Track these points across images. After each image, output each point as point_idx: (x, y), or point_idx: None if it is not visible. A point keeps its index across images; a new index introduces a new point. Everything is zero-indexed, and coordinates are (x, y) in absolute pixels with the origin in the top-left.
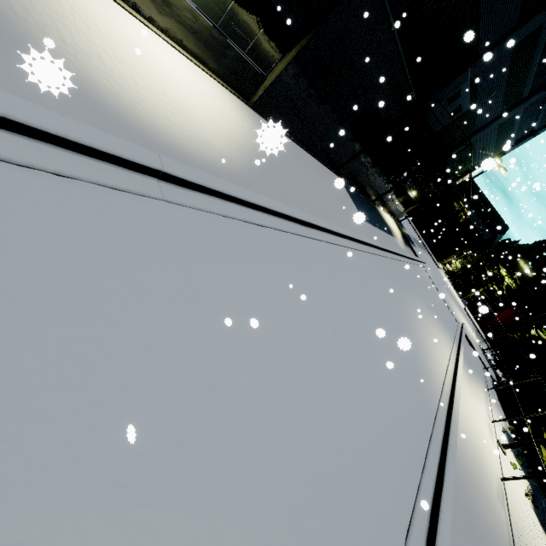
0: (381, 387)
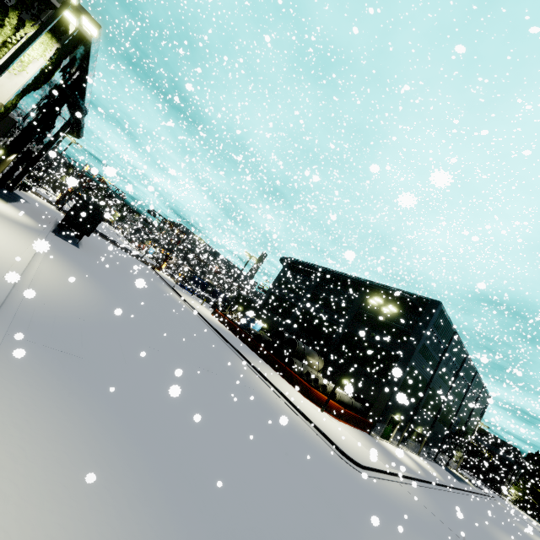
0: (521, 535)
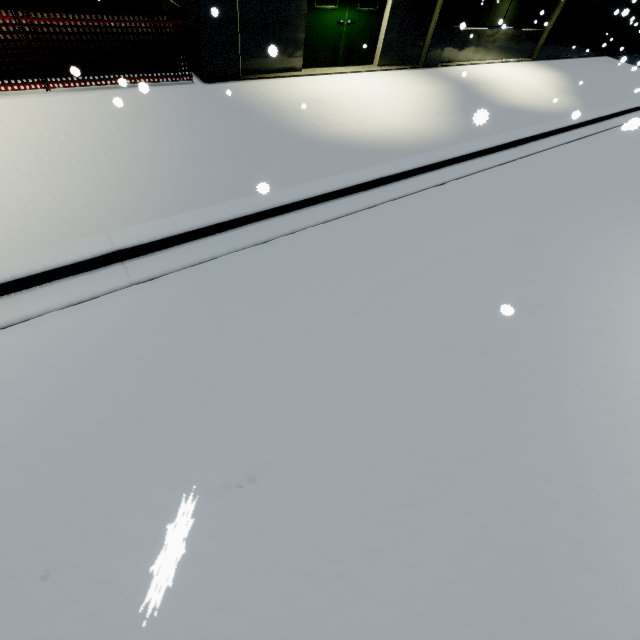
0: None
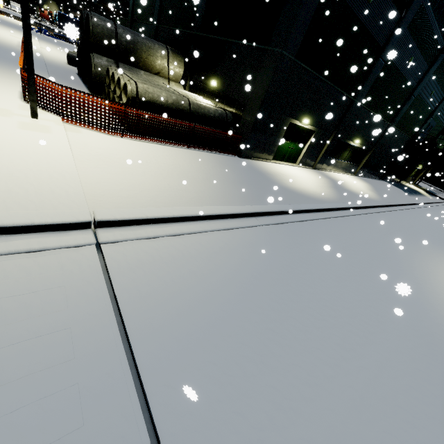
0: None
